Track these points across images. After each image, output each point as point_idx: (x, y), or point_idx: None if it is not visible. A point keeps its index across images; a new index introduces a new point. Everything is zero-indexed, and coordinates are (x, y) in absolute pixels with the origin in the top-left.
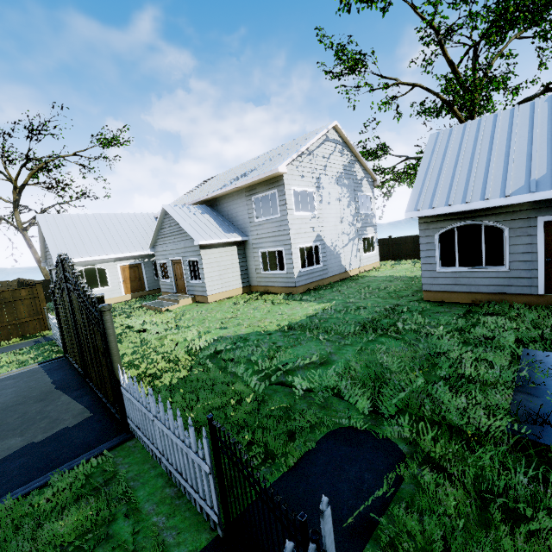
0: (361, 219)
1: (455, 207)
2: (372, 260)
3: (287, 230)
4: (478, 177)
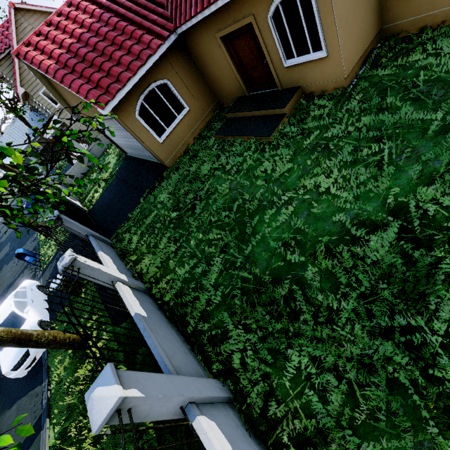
0: None
1: (24, 147)
2: None
3: None
4: (21, 142)
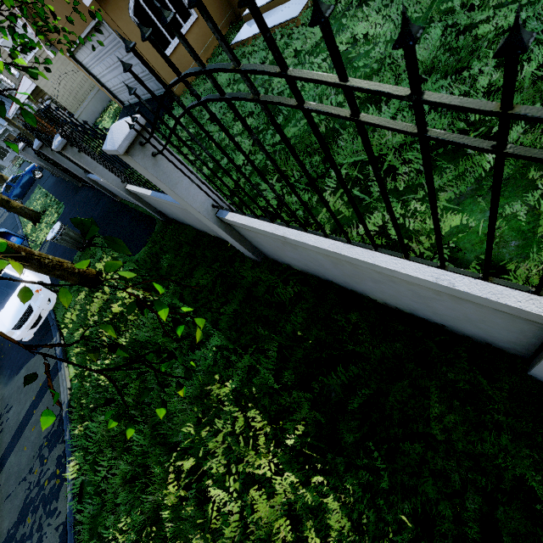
0: None
1: None
2: None
3: None
4: None
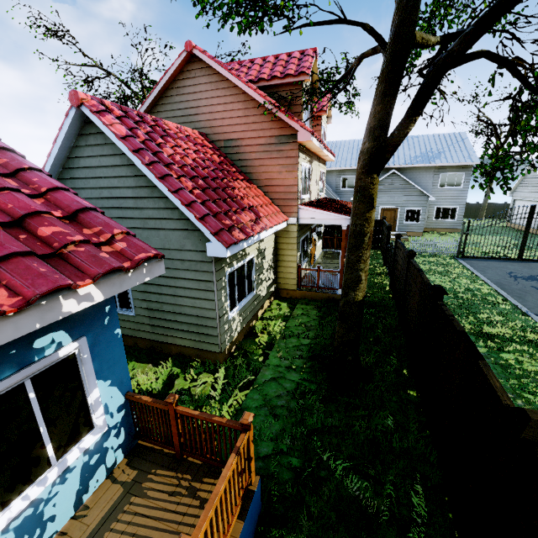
0: None
1: None
2: None
3: (465, 197)
4: None
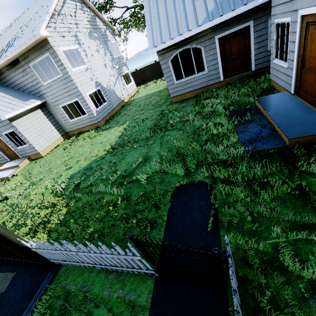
0: (117, 62)
1: (176, 39)
2: (133, 88)
3: (74, 85)
4: (181, 15)
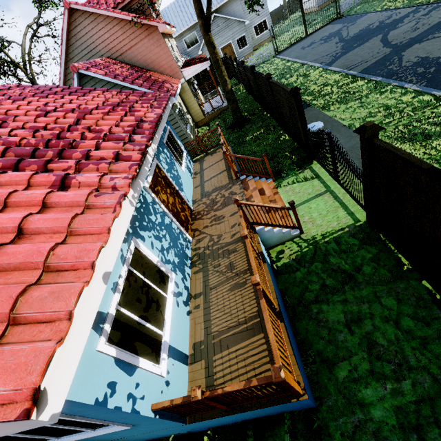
0: None
1: None
2: None
3: (267, 7)
4: None
